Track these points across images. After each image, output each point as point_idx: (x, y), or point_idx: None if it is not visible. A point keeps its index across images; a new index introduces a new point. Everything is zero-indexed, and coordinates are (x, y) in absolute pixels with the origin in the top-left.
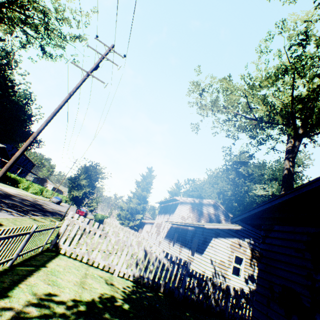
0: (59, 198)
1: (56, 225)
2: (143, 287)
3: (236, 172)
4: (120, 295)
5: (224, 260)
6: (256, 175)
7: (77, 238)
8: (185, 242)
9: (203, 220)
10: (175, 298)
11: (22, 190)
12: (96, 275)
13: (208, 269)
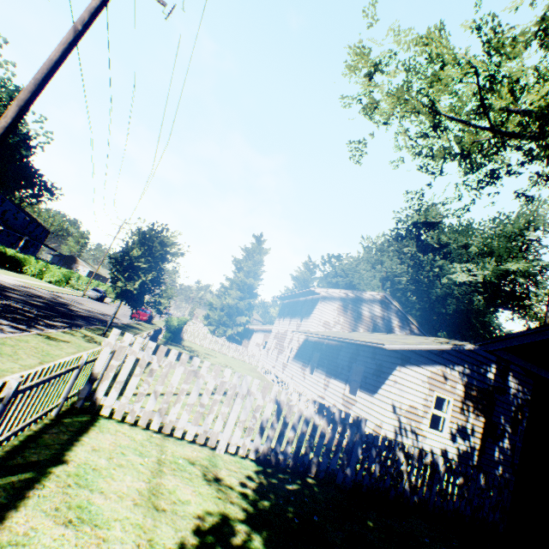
0: (101, 290)
1: (84, 361)
2: (277, 471)
3: (417, 242)
4: (238, 510)
5: (416, 405)
6: (455, 247)
7: (133, 383)
8: (335, 370)
9: (362, 328)
10: (336, 484)
11: (31, 278)
12: (182, 461)
13: (387, 421)
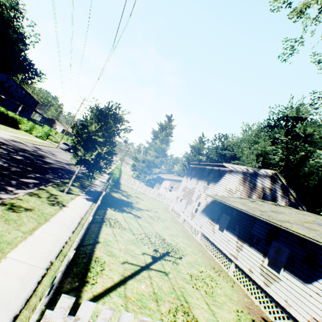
0: (68, 144)
1: None
2: None
3: (285, 131)
4: None
5: None
6: (318, 138)
7: None
8: (250, 238)
9: (255, 196)
10: None
11: (24, 133)
12: None
13: None
